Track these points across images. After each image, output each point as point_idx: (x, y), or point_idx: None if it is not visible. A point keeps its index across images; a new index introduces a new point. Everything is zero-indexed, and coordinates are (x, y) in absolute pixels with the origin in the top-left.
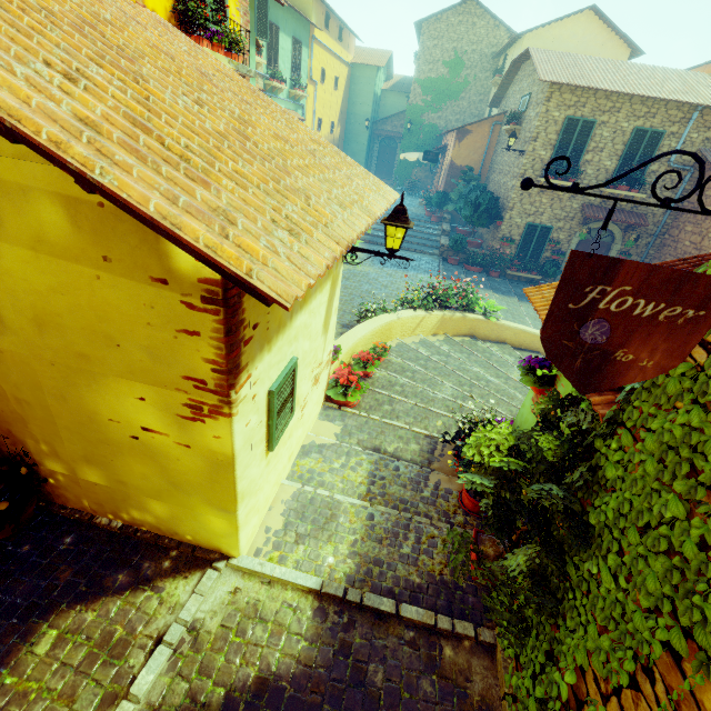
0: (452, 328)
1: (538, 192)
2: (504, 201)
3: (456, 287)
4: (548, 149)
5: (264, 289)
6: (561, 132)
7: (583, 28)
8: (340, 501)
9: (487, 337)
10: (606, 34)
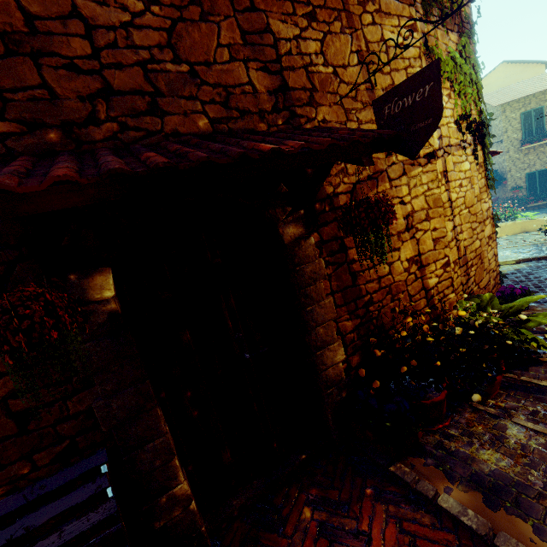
0: (509, 231)
1: (523, 155)
2: (501, 170)
3: (500, 208)
4: (517, 133)
5: (497, 151)
6: (522, 121)
7: (503, 72)
8: (506, 255)
9: (535, 230)
10: (520, 67)
